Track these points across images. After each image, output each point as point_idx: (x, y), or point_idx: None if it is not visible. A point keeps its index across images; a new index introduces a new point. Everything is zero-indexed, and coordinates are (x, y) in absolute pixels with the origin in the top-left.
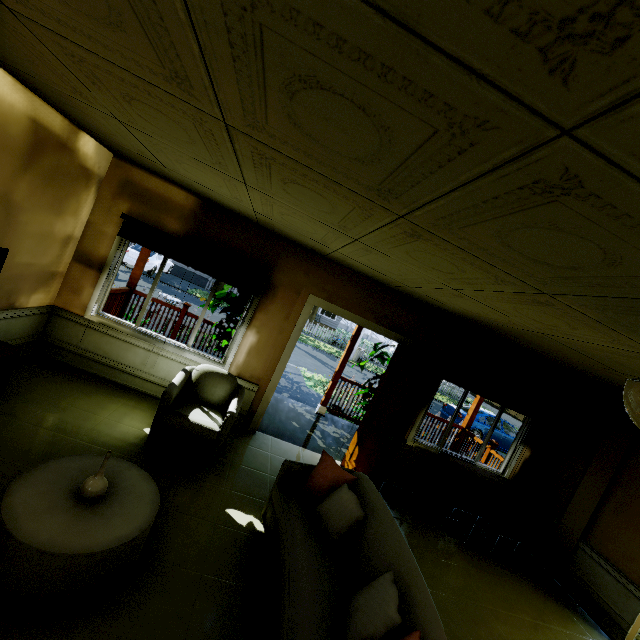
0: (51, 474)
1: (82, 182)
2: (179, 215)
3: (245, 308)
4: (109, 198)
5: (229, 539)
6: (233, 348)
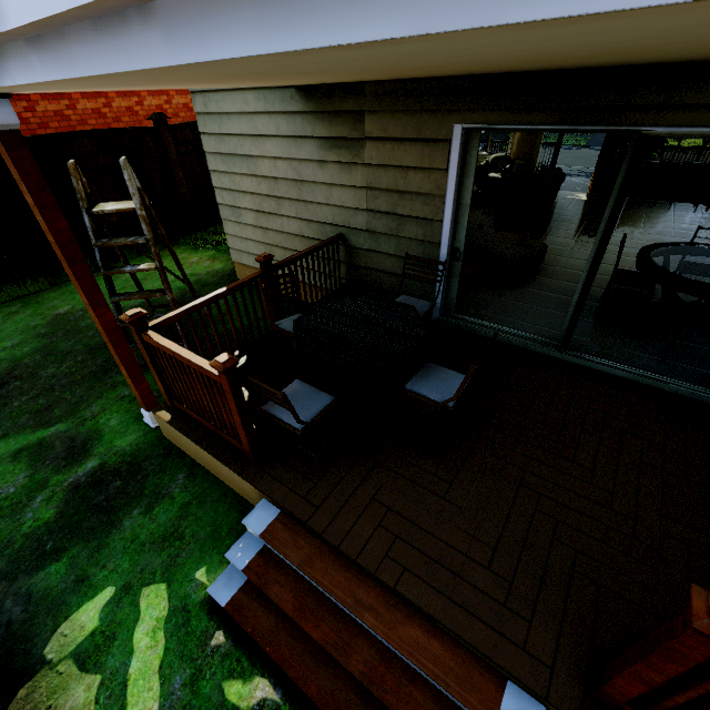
0: None
1: None
2: None
3: None
4: None
5: None
6: (509, 144)
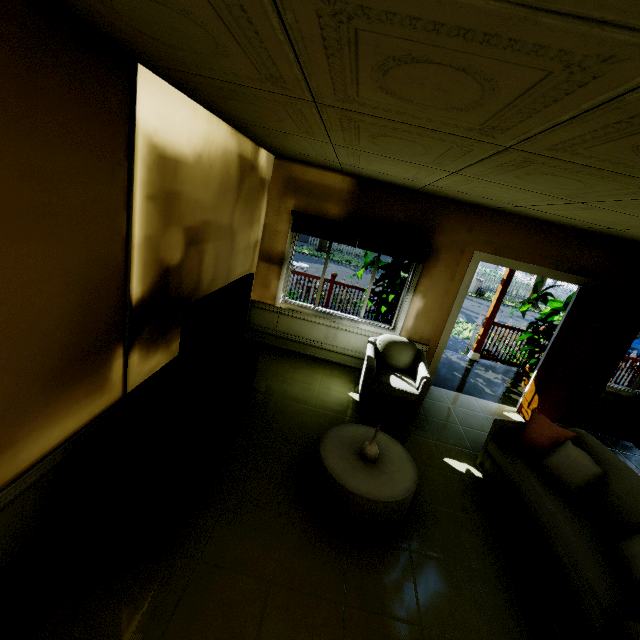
0: (335, 442)
1: (260, 192)
2: (338, 199)
3: (408, 276)
4: (277, 199)
5: (459, 484)
6: (401, 315)
